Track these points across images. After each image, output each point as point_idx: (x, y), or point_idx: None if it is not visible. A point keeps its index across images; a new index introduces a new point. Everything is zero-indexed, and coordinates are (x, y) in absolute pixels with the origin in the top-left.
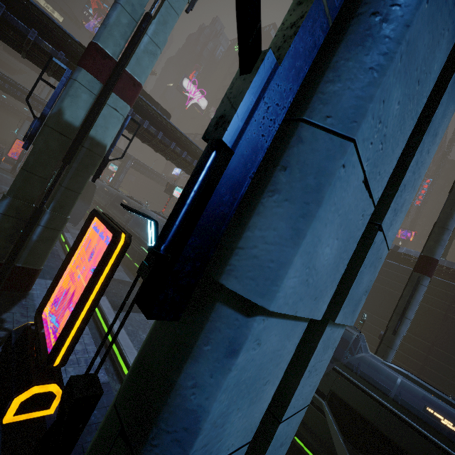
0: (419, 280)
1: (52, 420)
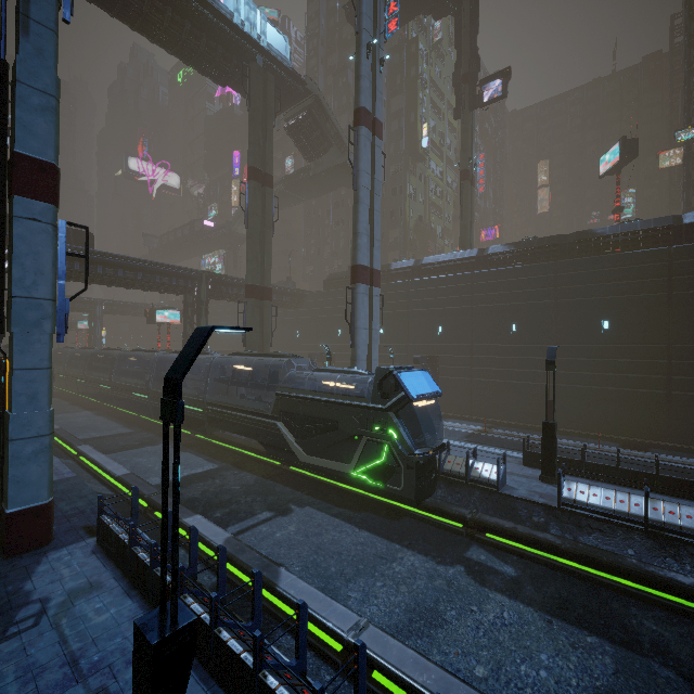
0: (353, 290)
1: None
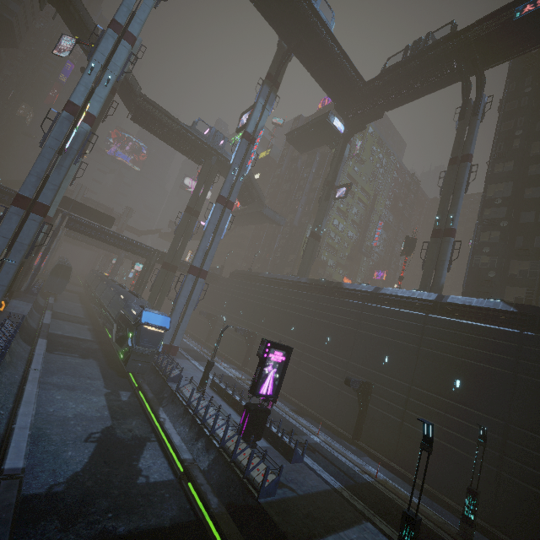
0: (185, 276)
1: (2, 312)
